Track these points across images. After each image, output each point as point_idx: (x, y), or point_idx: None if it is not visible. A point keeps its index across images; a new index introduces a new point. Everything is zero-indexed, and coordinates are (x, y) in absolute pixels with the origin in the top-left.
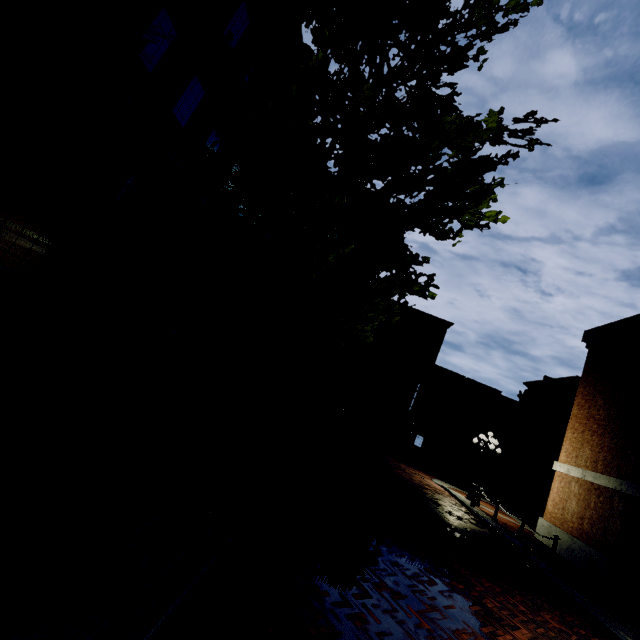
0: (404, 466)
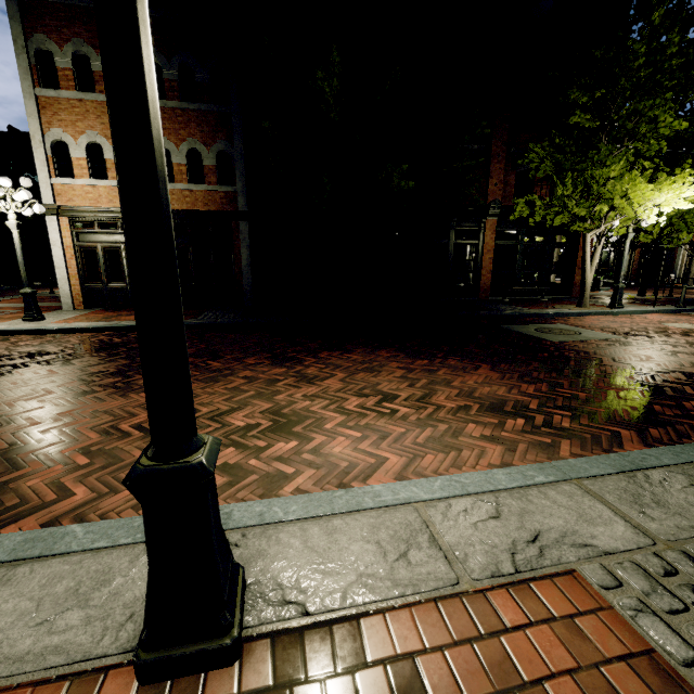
0: None
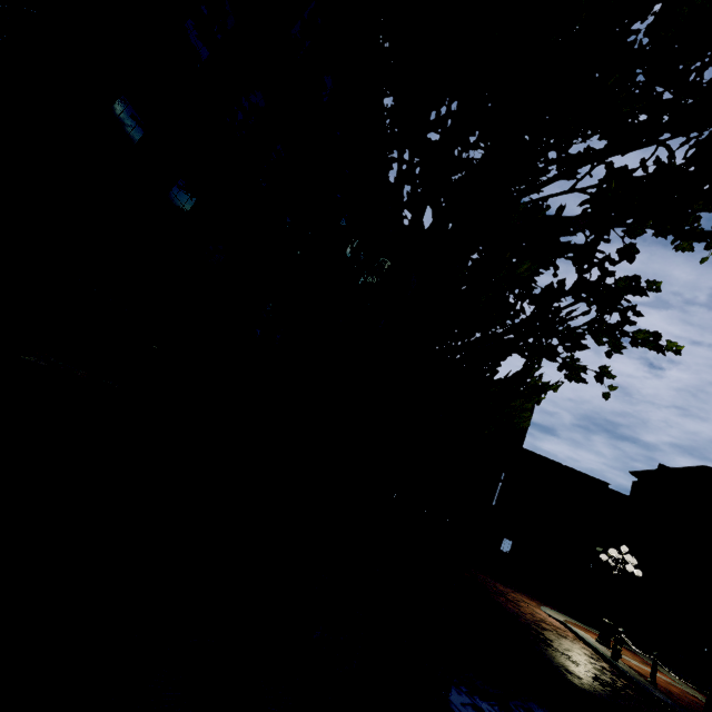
0: (502, 587)
